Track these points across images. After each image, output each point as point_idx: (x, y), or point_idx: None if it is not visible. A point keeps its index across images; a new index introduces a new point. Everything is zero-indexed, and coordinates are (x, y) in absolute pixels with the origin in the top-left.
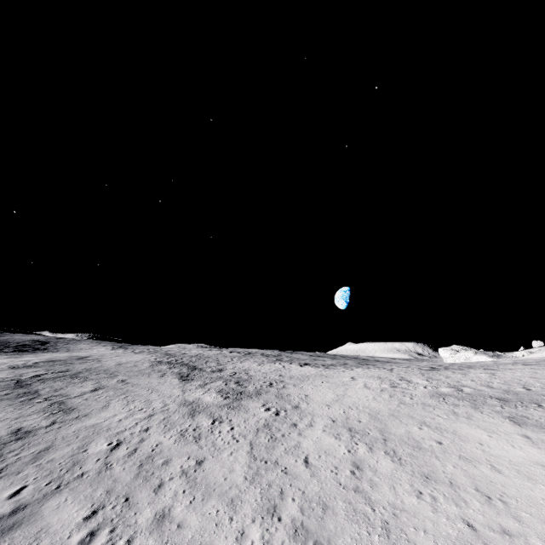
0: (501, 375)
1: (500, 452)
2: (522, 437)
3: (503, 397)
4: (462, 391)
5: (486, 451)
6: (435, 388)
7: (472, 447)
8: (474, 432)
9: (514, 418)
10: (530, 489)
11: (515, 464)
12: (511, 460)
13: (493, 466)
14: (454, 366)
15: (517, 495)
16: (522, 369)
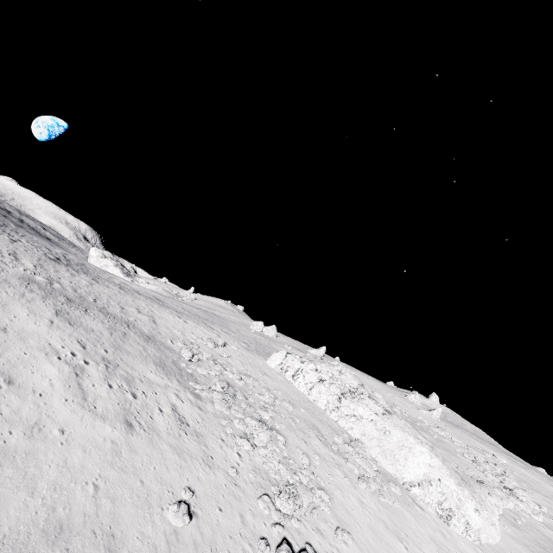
0: (95, 287)
1: (22, 324)
2: (49, 321)
3: (73, 299)
4: (52, 285)
5: (13, 321)
6: (33, 274)
7: (6, 317)
8: (21, 310)
9: (61, 311)
10: (14, 343)
11: (23, 331)
12: (24, 329)
13: (6, 329)
14: (77, 267)
15: (1, 343)
16: (114, 290)
